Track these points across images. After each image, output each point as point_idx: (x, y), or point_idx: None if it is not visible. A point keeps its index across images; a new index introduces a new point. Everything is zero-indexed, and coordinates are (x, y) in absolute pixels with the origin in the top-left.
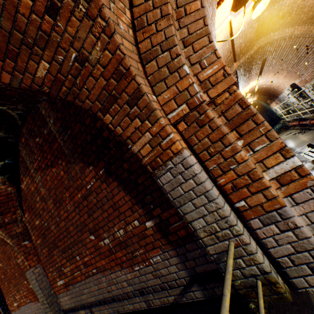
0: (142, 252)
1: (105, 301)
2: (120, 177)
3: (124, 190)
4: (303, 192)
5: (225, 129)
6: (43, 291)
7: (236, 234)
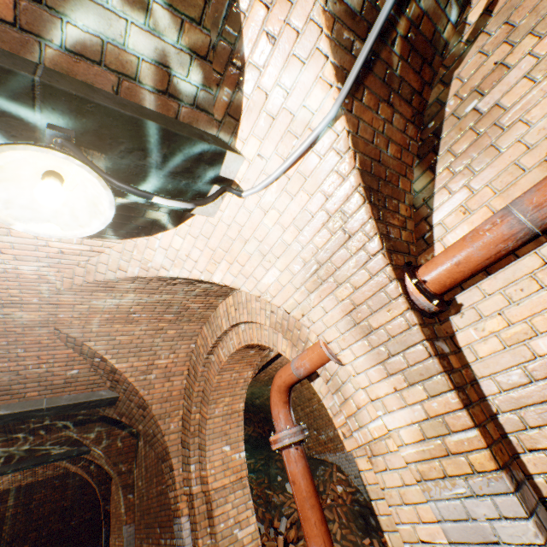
0: None
1: None
2: None
3: None
4: None
5: (199, 518)
6: None
7: None
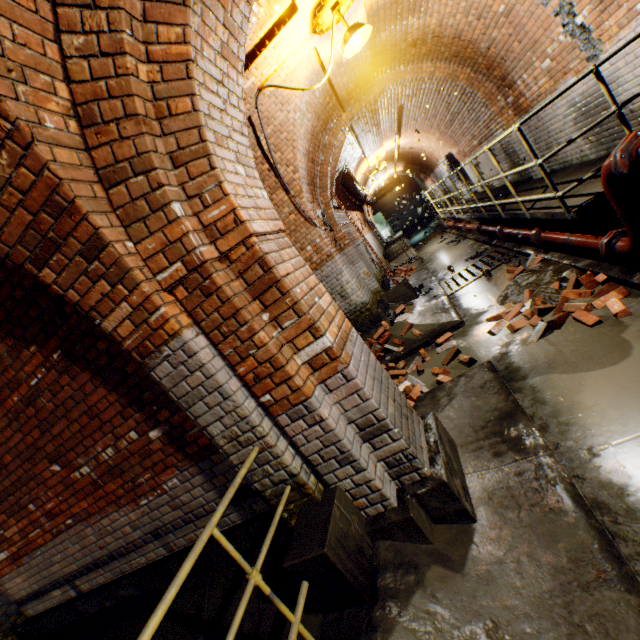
0: (150, 477)
1: (98, 564)
2: (95, 365)
3: (105, 385)
4: (336, 378)
5: (240, 302)
6: None
7: (260, 436)
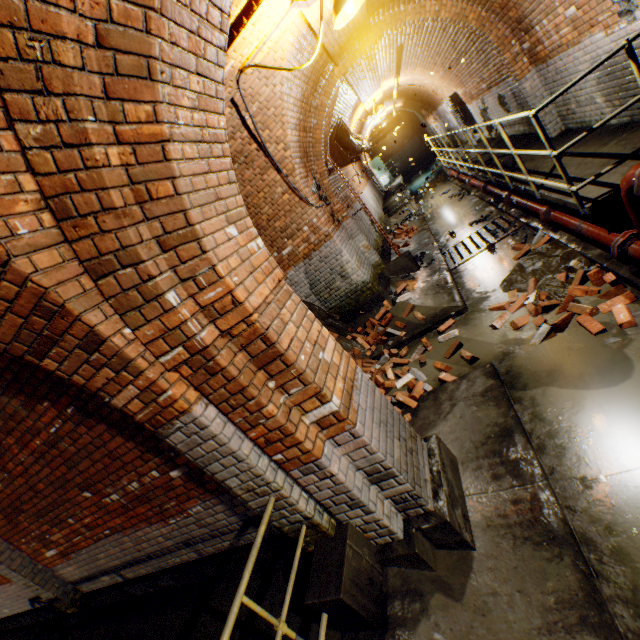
0: (175, 504)
1: (139, 561)
2: (109, 419)
3: (122, 435)
4: (344, 435)
5: (246, 378)
6: (22, 571)
7: (275, 489)
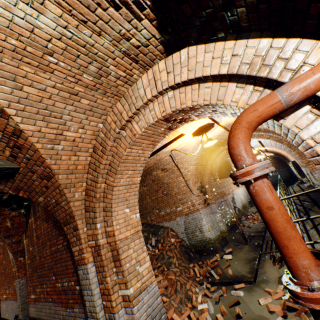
0: (72, 302)
1: None
2: (72, 252)
3: (72, 261)
4: (129, 309)
5: (106, 262)
6: (22, 298)
7: (97, 317)
